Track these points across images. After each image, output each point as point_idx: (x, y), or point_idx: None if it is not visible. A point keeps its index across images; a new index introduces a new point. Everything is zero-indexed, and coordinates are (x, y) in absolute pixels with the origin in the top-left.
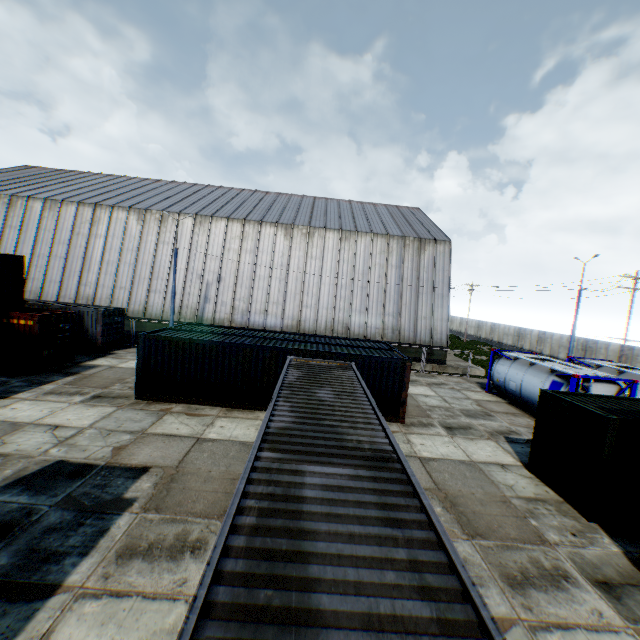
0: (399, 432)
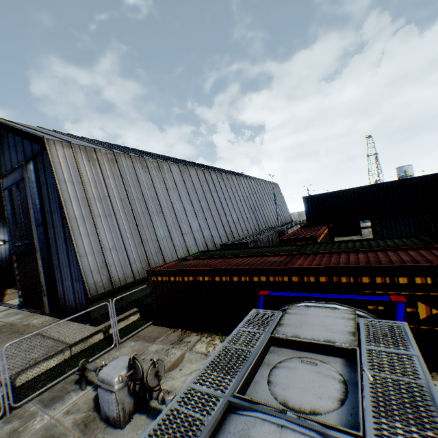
0: (365, 225)
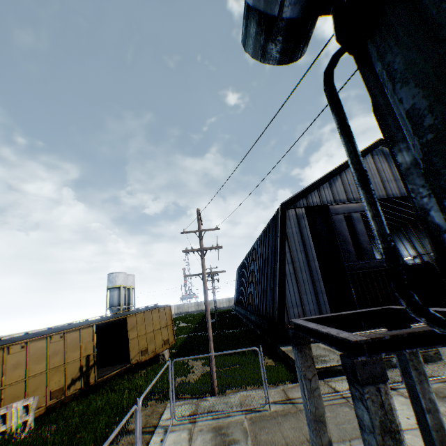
0: None
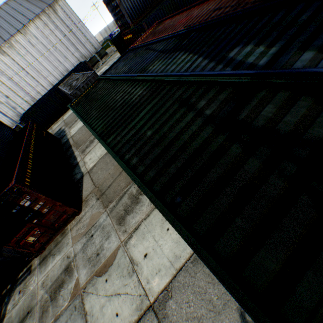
0: None
